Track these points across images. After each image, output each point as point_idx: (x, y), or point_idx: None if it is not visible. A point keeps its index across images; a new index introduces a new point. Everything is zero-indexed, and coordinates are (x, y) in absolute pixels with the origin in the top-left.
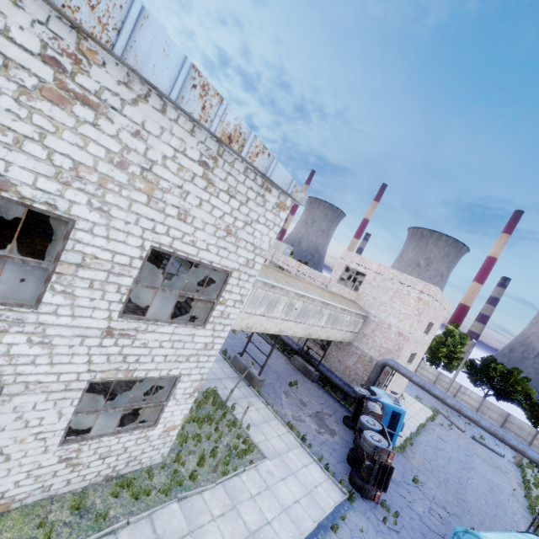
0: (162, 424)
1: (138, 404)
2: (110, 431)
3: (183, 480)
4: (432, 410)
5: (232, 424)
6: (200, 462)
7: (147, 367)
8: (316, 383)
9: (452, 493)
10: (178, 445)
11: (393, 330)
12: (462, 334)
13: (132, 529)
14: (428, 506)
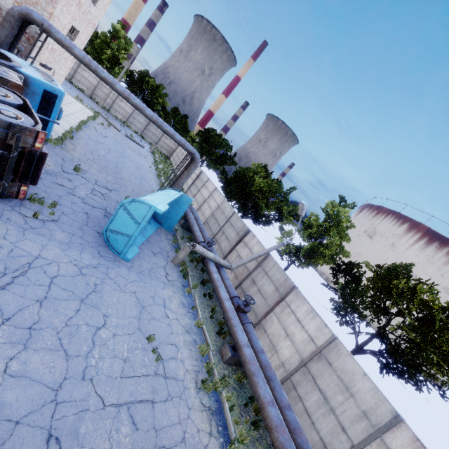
0: None
1: None
2: None
3: None
4: (93, 112)
5: None
6: None
7: None
8: None
9: (112, 175)
10: None
11: None
12: (128, 39)
13: None
14: (91, 189)
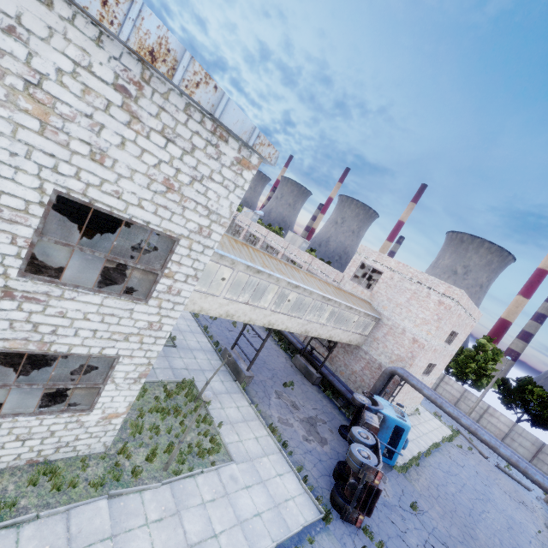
0: (99, 409)
1: (64, 384)
2: (30, 411)
3: (121, 475)
4: (451, 430)
5: (202, 419)
6: (149, 457)
7: (70, 341)
8: (316, 386)
9: (459, 526)
10: (130, 436)
11: (408, 336)
12: (496, 350)
13: (41, 524)
14: (424, 539)
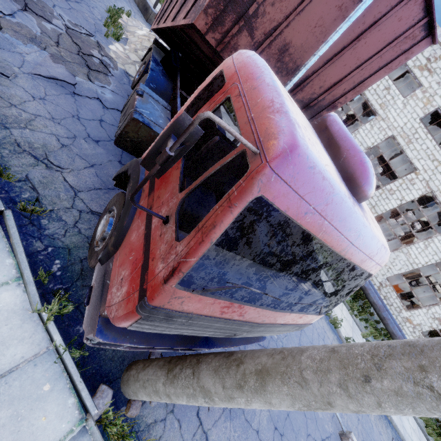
0: None
1: None
2: None
3: None
4: None
5: None
6: None
7: None
8: None
9: None
10: None
11: None
12: None
13: None
14: None
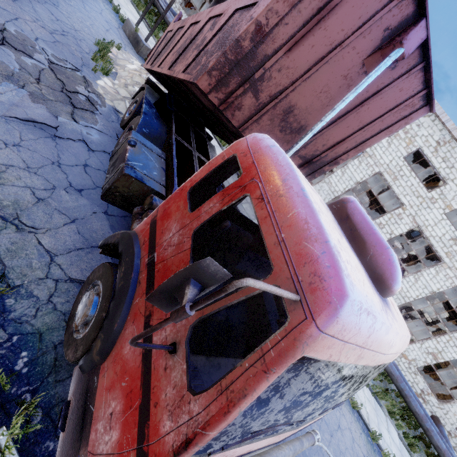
0: None
1: None
2: None
3: None
4: None
5: None
6: None
7: None
8: None
9: None
10: None
11: None
12: None
13: None
14: None
